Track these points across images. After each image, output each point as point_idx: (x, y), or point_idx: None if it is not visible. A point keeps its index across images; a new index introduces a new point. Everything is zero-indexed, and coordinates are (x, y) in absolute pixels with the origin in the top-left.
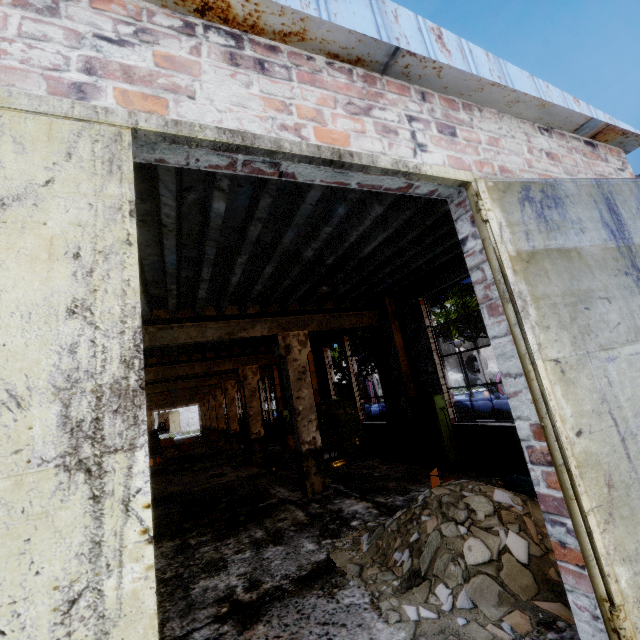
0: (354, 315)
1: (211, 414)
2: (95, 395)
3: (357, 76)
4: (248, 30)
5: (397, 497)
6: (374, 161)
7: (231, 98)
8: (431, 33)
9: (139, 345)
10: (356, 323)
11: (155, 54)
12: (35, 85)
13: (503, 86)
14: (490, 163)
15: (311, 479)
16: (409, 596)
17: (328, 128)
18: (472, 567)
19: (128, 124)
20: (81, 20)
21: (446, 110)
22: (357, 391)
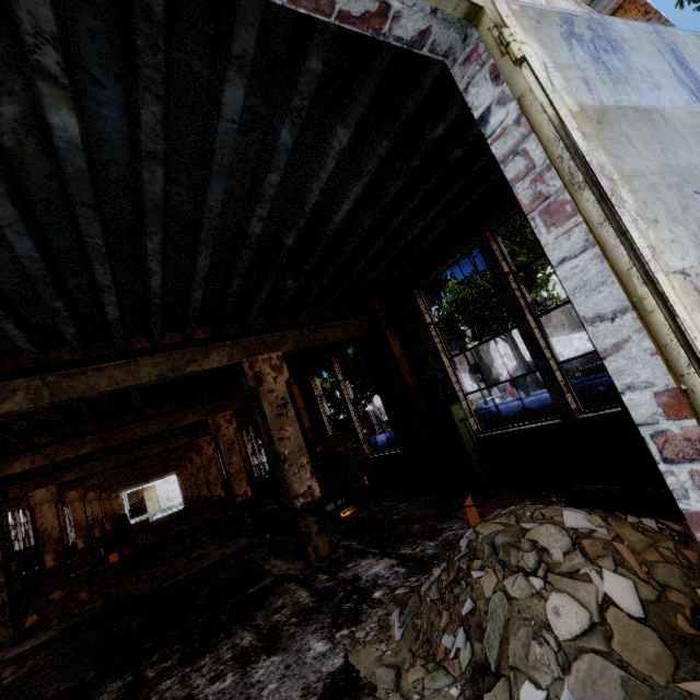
0: (338, 325)
1: (191, 482)
2: None
3: None
4: None
5: (427, 543)
6: None
7: None
8: None
9: None
10: (342, 335)
11: None
12: None
13: None
14: None
15: (313, 542)
16: None
17: None
18: (569, 644)
19: None
20: None
21: None
22: (357, 420)
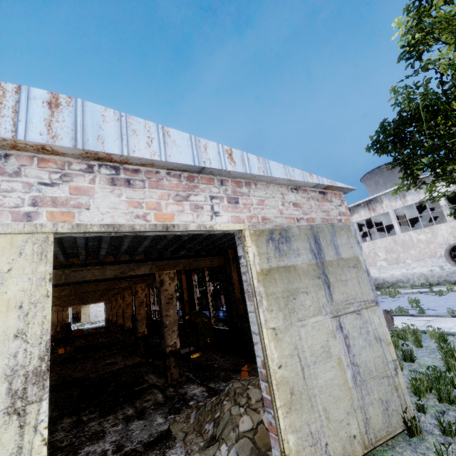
0: (208, 259)
1: (113, 311)
2: (25, 376)
3: (184, 177)
4: (123, 163)
5: (222, 383)
6: (187, 227)
7: (110, 205)
8: (225, 153)
9: (48, 348)
10: (209, 264)
11: (70, 187)
12: (6, 217)
13: (265, 176)
14: (256, 216)
15: (171, 370)
16: (206, 452)
17: (163, 212)
18: (241, 433)
19: (52, 231)
20: (32, 175)
21: (234, 188)
22: (211, 305)
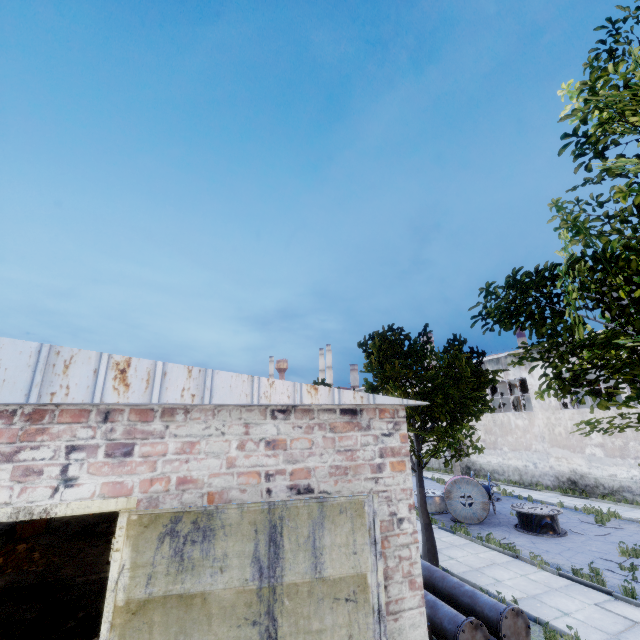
0: None
1: None
2: None
3: (21, 415)
4: None
5: None
6: None
7: None
8: (113, 370)
9: None
10: None
11: None
12: None
13: (197, 403)
14: (167, 477)
15: None
16: None
17: None
18: None
19: None
20: None
21: (133, 424)
22: None
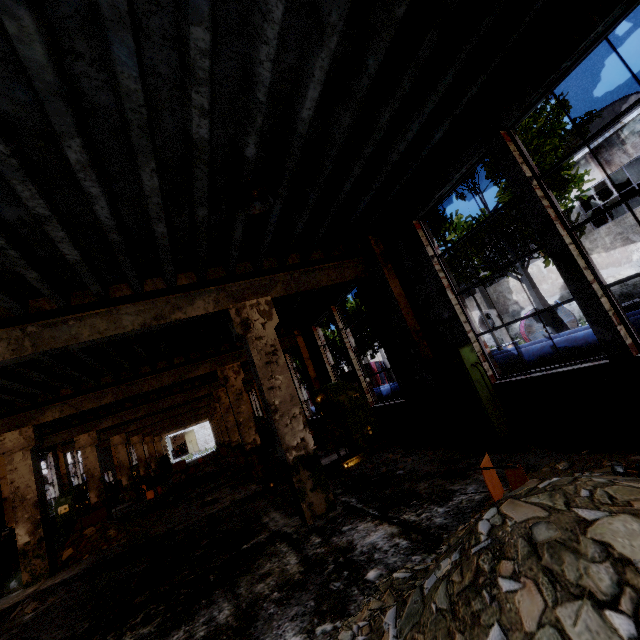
0: (332, 267)
1: (218, 428)
2: None
3: None
4: None
5: (434, 509)
6: None
7: None
8: None
9: None
10: (337, 278)
11: None
12: None
13: None
14: None
15: (308, 498)
16: None
17: None
18: None
19: None
20: None
21: None
22: (359, 369)
